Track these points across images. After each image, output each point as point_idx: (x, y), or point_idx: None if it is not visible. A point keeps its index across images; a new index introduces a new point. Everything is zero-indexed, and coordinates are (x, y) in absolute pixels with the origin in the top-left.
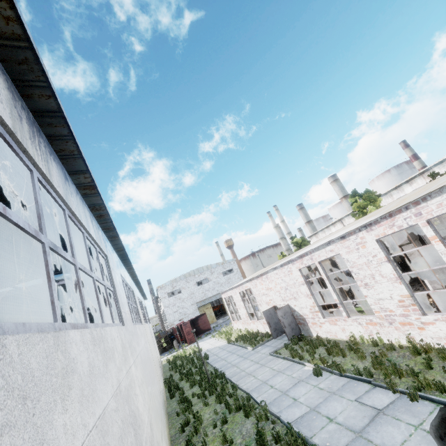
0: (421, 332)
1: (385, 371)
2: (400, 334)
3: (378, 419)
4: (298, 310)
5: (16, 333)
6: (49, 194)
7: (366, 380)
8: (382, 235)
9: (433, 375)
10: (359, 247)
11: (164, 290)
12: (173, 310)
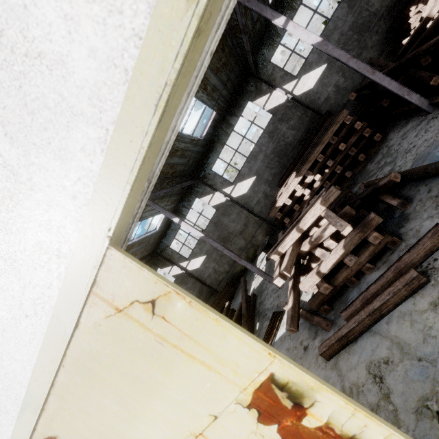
0: None
1: None
2: None
3: None
4: None
5: None
6: None
7: None
8: None
9: None
10: None
11: None
12: None
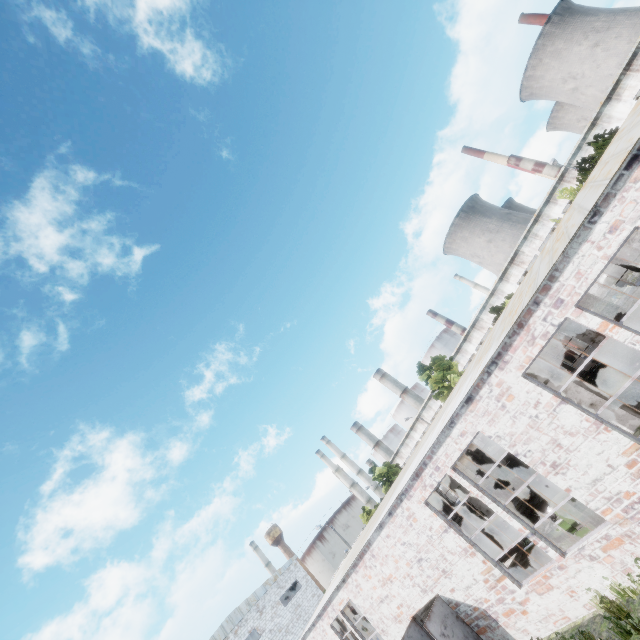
0: None
1: None
2: None
3: None
4: (464, 598)
5: None
6: None
7: None
8: (528, 363)
9: None
10: (503, 403)
11: None
12: None
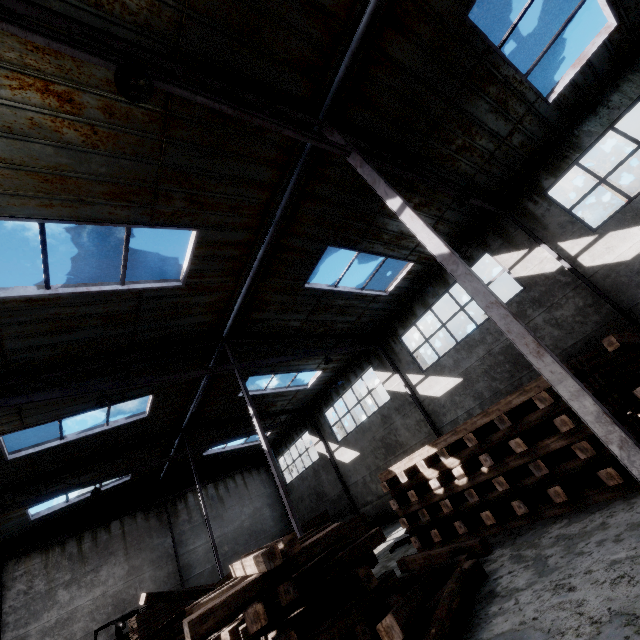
0: None
1: None
2: None
3: None
4: None
5: None
6: None
7: None
8: None
9: None
10: None
11: None
12: None
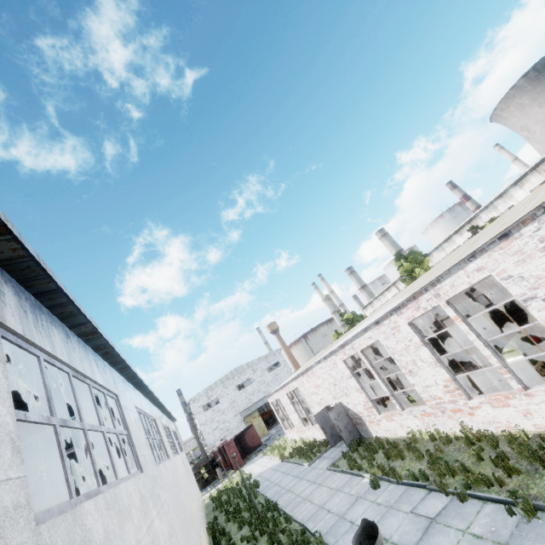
0: (472, 418)
1: (439, 471)
2: (454, 422)
3: (430, 530)
4: (352, 408)
5: (44, 520)
6: (54, 366)
7: (422, 485)
8: (412, 318)
9: (484, 468)
10: (394, 332)
11: (197, 404)
12: (212, 427)
